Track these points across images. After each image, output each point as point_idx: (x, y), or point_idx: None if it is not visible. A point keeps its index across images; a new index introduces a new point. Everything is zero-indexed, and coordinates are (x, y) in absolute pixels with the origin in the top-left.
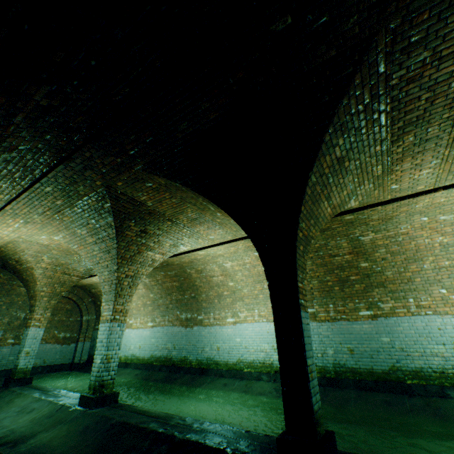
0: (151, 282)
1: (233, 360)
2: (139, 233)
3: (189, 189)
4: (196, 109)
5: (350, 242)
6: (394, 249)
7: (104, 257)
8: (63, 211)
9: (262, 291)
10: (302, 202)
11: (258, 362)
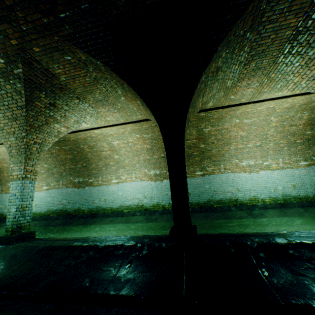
0: (45, 155)
1: (116, 206)
2: (48, 105)
3: (108, 68)
4: None
5: (198, 132)
6: (219, 137)
7: (10, 124)
8: None
9: (139, 161)
10: (194, 93)
11: (134, 205)
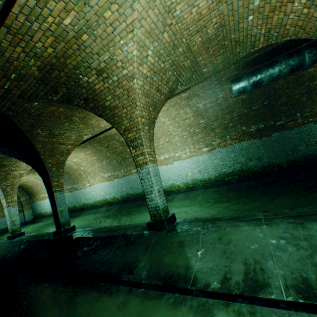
0: None
1: (93, 202)
2: (0, 167)
3: None
4: None
5: (118, 142)
6: None
7: None
8: None
9: (96, 169)
10: (40, 155)
11: (102, 200)
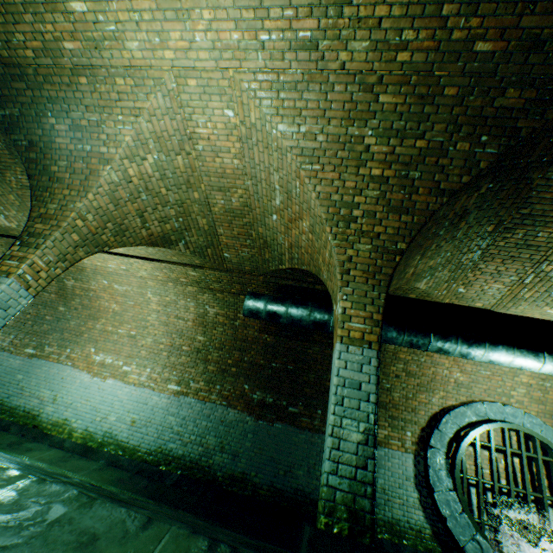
0: None
1: None
2: None
3: None
4: None
5: (59, 282)
6: (86, 302)
7: None
8: None
9: None
10: None
11: None
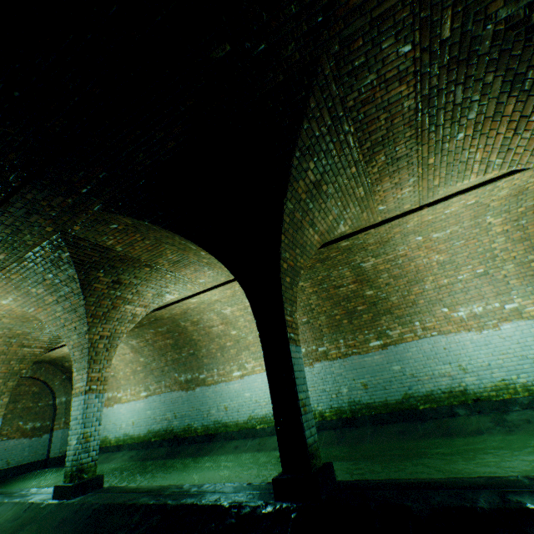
0: (139, 344)
1: (244, 418)
2: (111, 284)
3: (160, 227)
4: (150, 139)
5: (353, 271)
6: (395, 273)
7: (70, 317)
8: (9, 268)
9: None
10: (281, 231)
11: (271, 415)
